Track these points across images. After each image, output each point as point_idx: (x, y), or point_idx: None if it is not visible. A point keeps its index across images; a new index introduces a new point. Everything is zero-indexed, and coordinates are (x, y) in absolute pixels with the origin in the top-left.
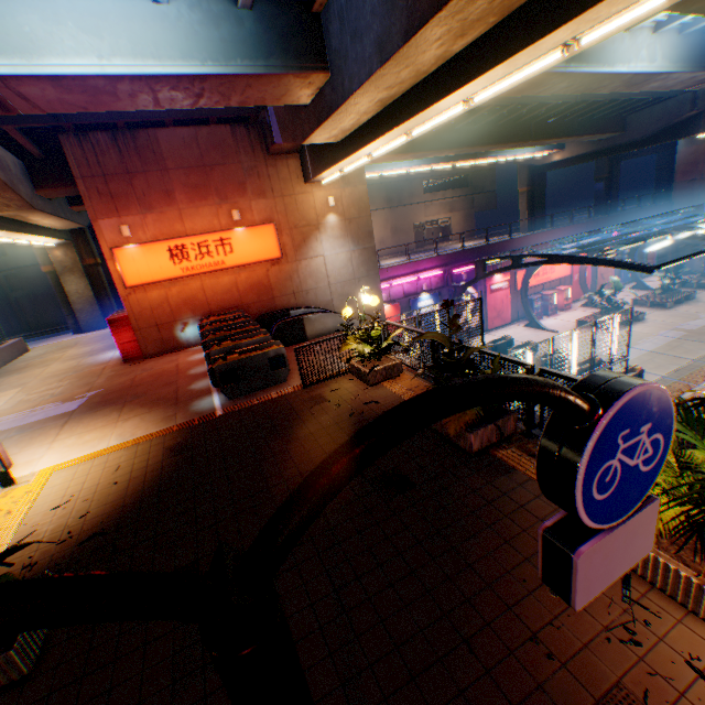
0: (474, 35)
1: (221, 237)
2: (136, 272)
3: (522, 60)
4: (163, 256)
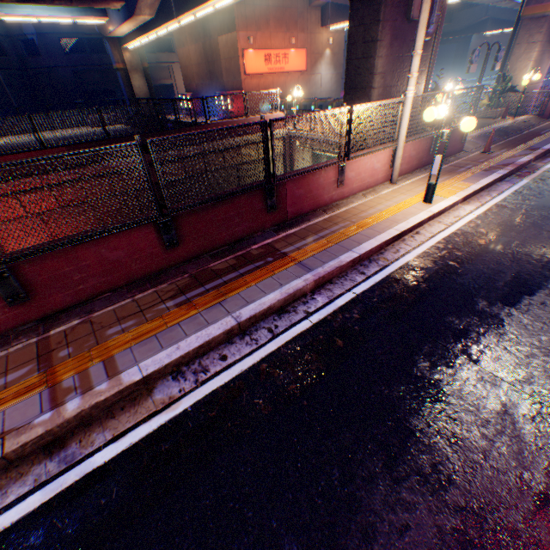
0: None
1: (285, 53)
2: (250, 67)
3: None
4: (262, 60)
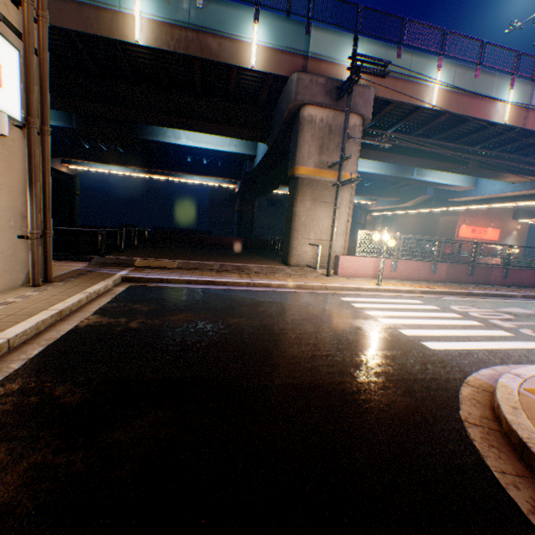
0: None
1: (484, 229)
2: (460, 233)
3: None
4: (468, 230)
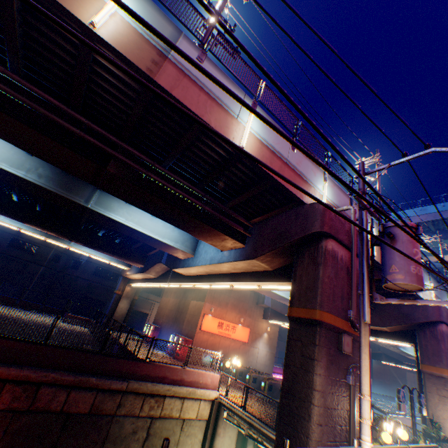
0: None
1: (234, 324)
2: (206, 324)
3: None
4: (216, 322)
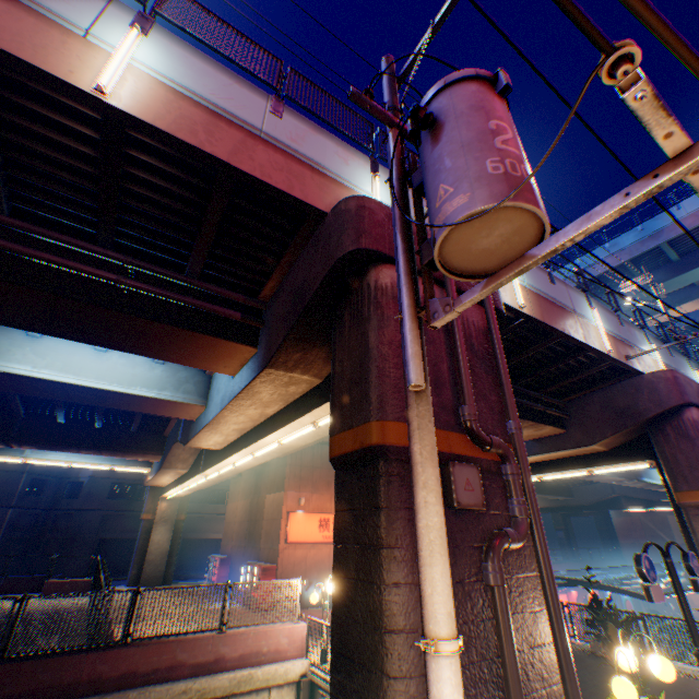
0: (548, 458)
1: None
2: (296, 530)
3: (570, 471)
4: (315, 522)
